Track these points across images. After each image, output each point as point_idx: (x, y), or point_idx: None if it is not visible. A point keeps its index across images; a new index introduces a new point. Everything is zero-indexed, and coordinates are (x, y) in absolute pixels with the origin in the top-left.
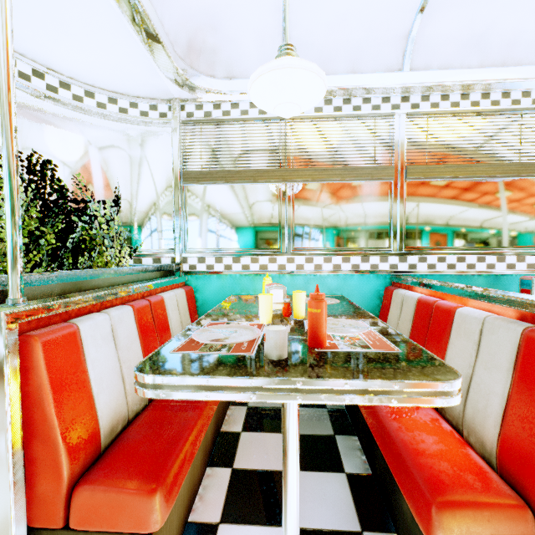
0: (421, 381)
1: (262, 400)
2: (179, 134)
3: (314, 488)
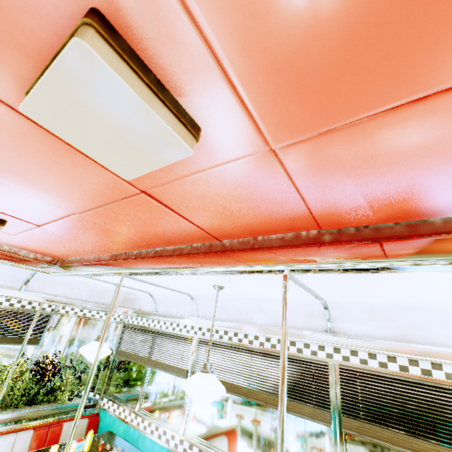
0: None
1: None
2: (121, 330)
3: None
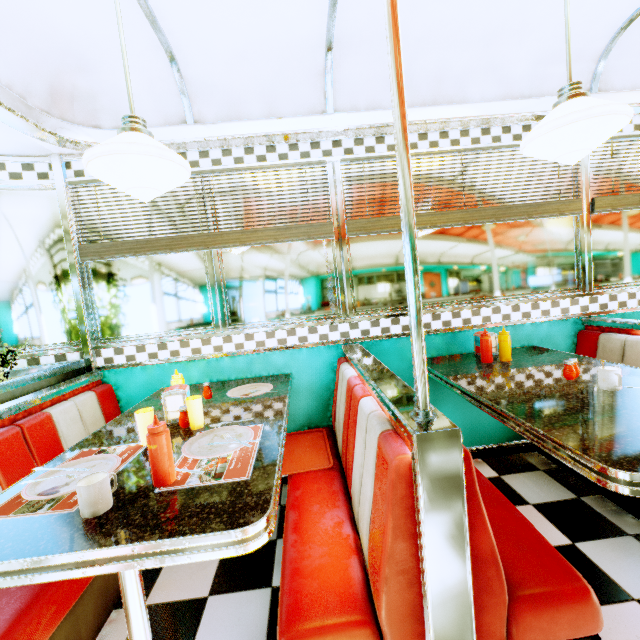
0: (213, 533)
1: (42, 581)
2: (67, 199)
3: (230, 614)
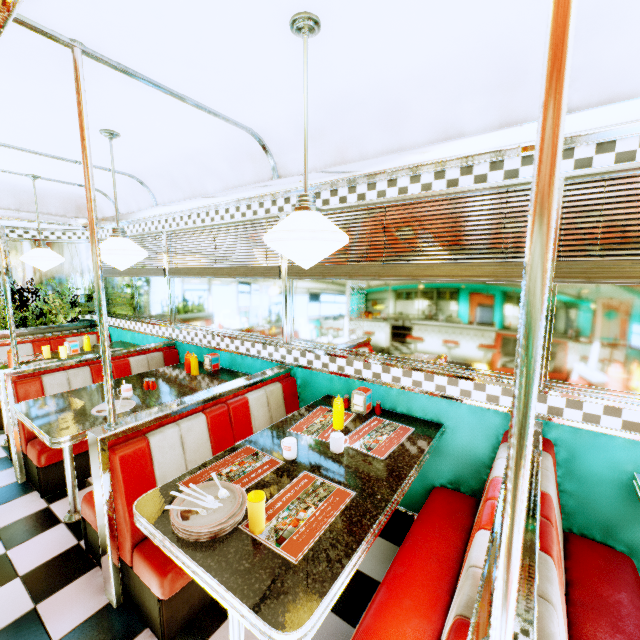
0: None
1: None
2: None
3: None
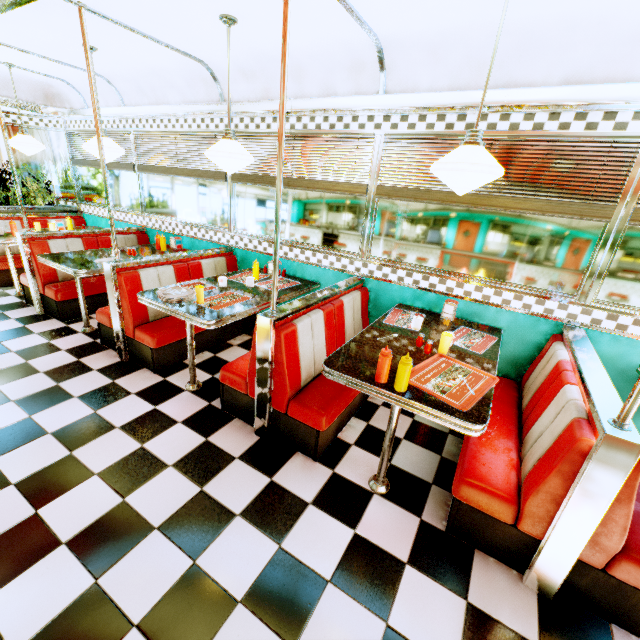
0: None
1: None
2: (67, 138)
3: None
